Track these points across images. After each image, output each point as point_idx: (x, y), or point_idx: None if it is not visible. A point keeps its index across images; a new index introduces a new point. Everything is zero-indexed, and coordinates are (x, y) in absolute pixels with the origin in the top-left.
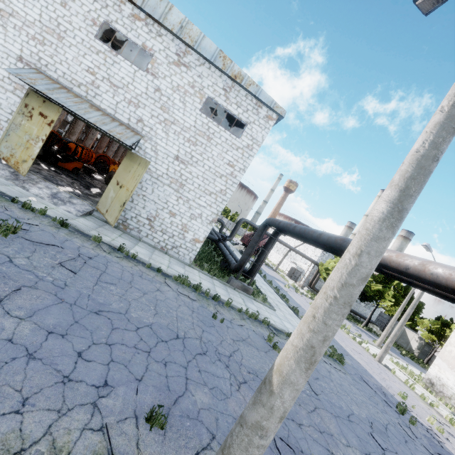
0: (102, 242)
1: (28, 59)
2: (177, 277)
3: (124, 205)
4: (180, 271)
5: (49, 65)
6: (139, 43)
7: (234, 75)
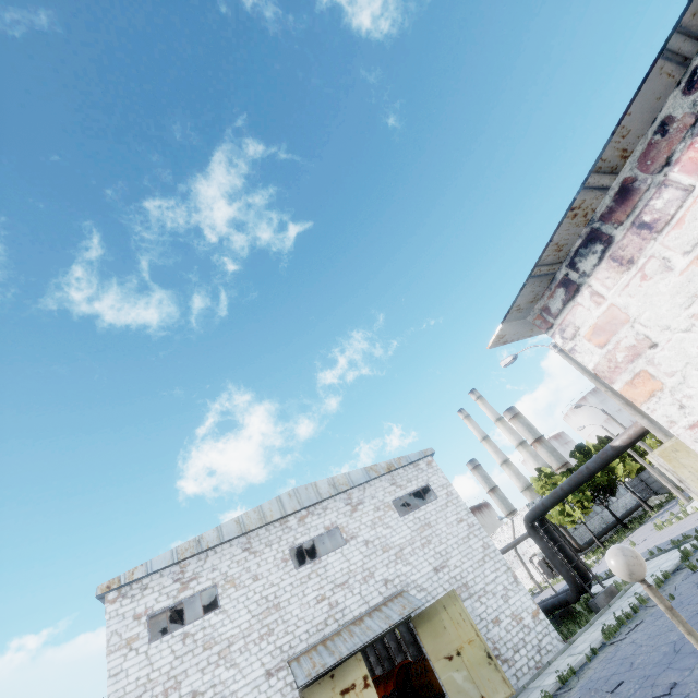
0: (553, 694)
1: (274, 663)
2: (605, 635)
3: (491, 657)
4: (588, 644)
5: (292, 643)
6: (322, 530)
7: (387, 469)
